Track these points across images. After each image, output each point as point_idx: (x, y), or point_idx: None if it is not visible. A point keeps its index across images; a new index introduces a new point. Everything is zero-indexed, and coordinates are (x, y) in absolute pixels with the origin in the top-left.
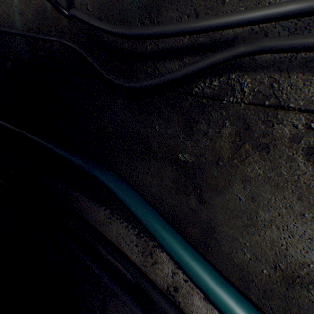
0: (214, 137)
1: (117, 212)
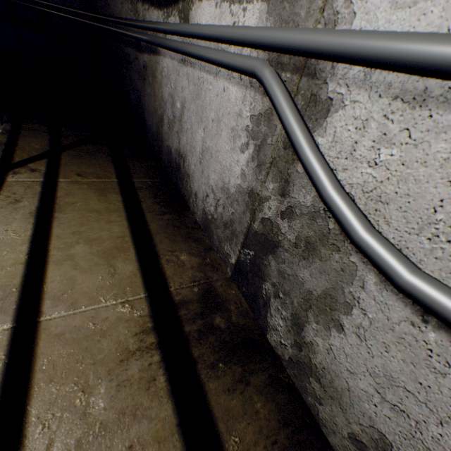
0: None
1: None
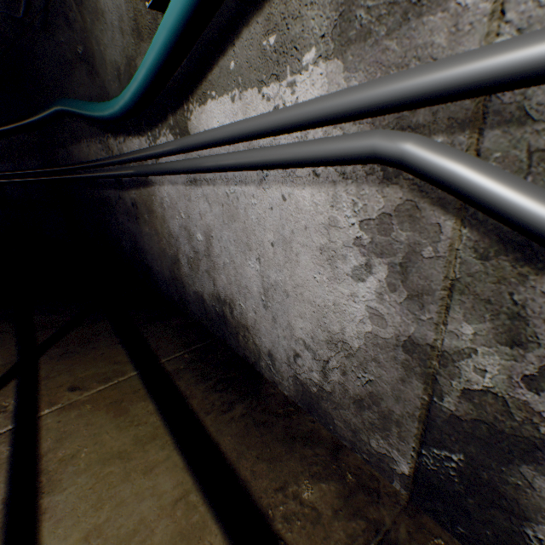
0: (77, 18)
1: (88, 137)
